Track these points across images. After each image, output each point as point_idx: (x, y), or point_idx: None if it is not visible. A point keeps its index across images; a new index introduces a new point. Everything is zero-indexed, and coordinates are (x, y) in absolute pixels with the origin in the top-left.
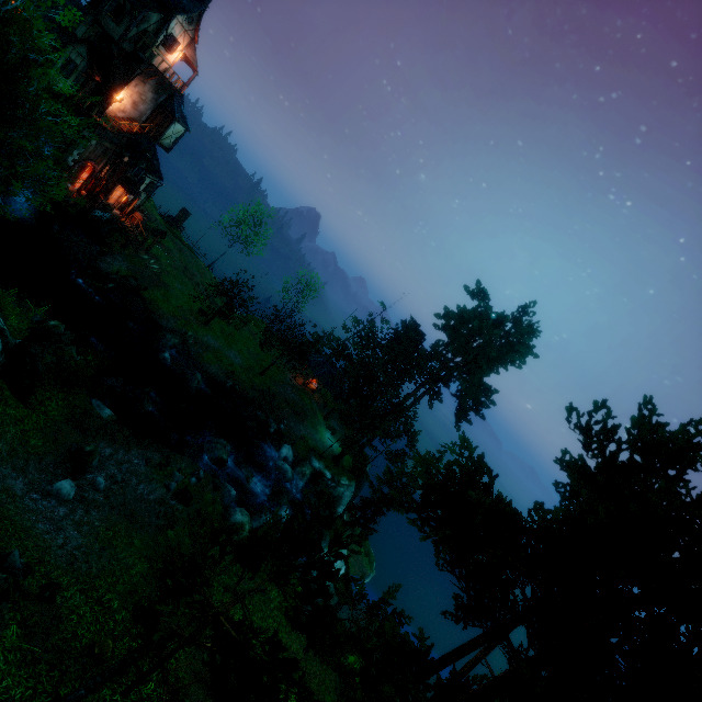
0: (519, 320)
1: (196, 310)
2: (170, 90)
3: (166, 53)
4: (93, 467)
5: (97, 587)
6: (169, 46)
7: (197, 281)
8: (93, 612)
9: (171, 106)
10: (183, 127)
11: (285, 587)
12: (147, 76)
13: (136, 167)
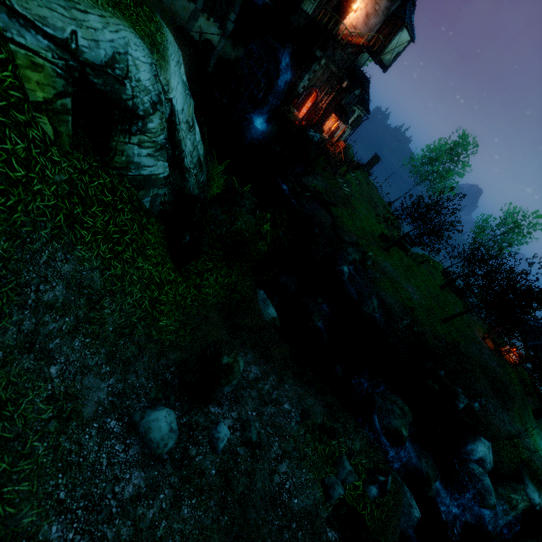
0: None
1: (377, 235)
2: None
3: None
4: (225, 393)
5: None
6: None
7: (379, 212)
8: None
9: (402, 13)
10: (409, 36)
11: None
12: None
13: (351, 92)
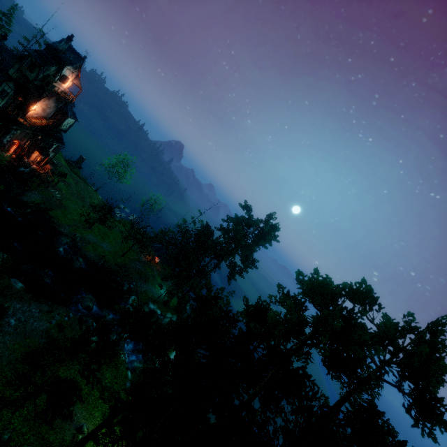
0: (267, 222)
1: (84, 220)
2: (65, 101)
3: (61, 83)
4: (9, 315)
5: (5, 371)
6: (63, 80)
7: (87, 201)
8: (2, 381)
9: (66, 109)
10: (74, 120)
11: (116, 371)
12: (50, 96)
13: (46, 141)
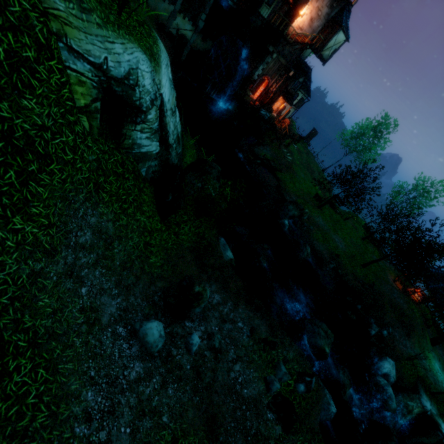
0: None
1: (312, 195)
2: (343, 2)
3: None
4: (196, 313)
5: None
6: None
7: (315, 176)
8: None
9: (340, 18)
10: (344, 36)
11: None
12: None
13: (296, 80)
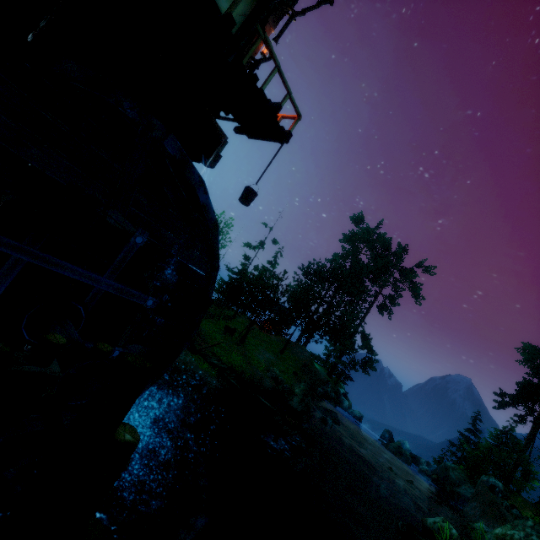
0: (379, 233)
1: (219, 332)
2: None
3: None
4: None
5: None
6: None
7: None
8: None
9: None
10: None
11: None
12: None
13: None
